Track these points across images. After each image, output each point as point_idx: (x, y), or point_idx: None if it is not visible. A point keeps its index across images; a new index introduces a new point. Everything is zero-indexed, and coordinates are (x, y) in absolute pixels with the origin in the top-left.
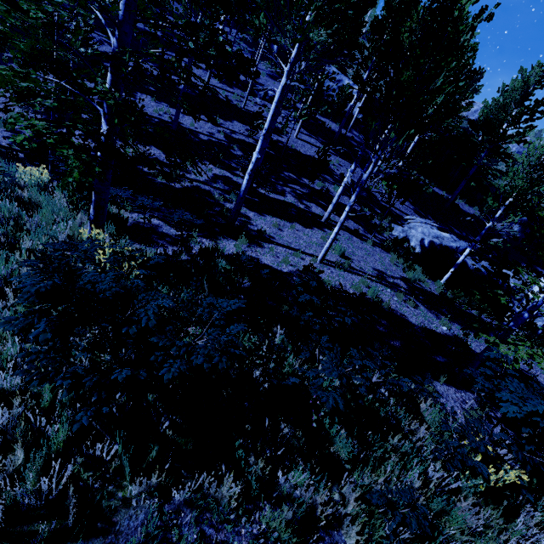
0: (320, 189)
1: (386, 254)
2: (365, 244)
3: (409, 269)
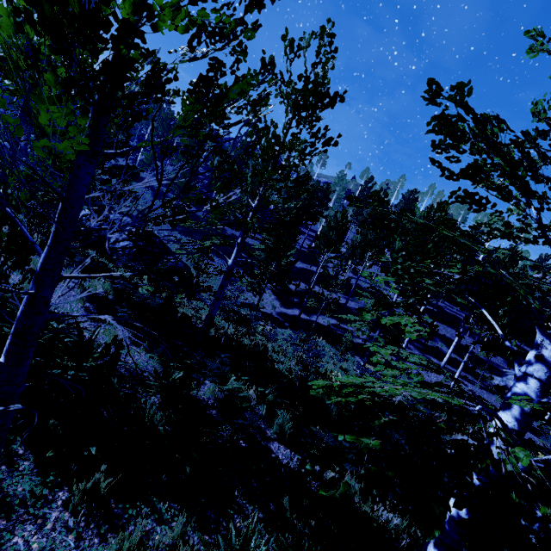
0: (432, 345)
1: (491, 395)
2: (473, 386)
3: None
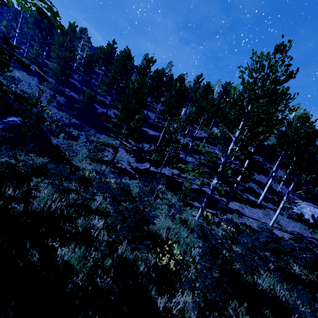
0: (248, 186)
1: (296, 223)
2: (282, 217)
3: (314, 233)
